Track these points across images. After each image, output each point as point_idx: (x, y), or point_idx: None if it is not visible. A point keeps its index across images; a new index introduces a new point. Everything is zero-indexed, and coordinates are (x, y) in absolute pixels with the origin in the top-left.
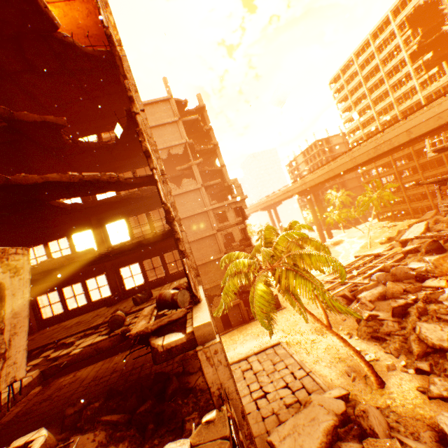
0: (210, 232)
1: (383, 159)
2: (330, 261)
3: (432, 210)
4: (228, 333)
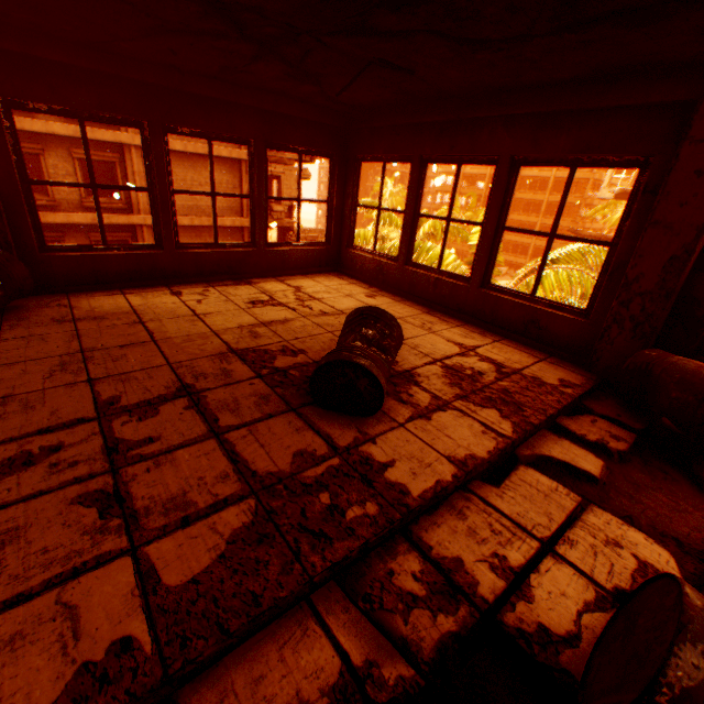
0: (233, 151)
1: (479, 167)
2: None
3: (505, 267)
4: None
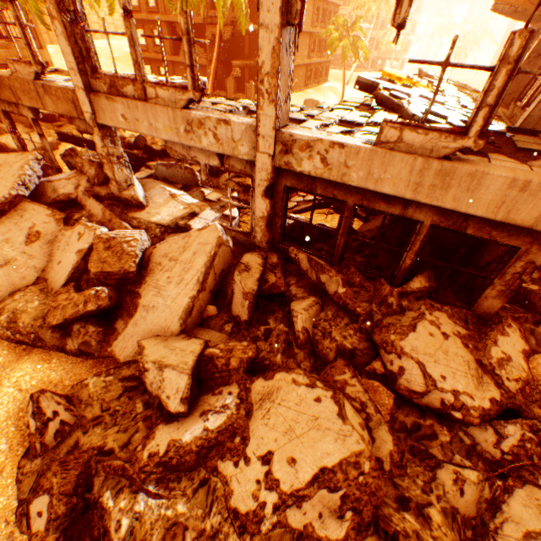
0: None
1: None
2: None
3: None
4: None
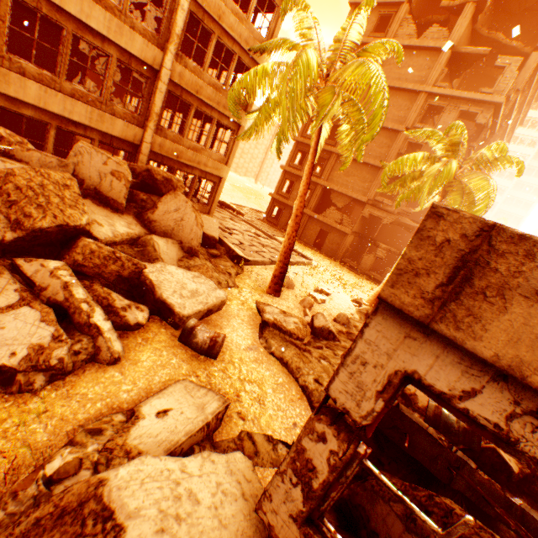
0: (394, 125)
1: None
2: (373, 85)
3: None
4: (310, 249)
